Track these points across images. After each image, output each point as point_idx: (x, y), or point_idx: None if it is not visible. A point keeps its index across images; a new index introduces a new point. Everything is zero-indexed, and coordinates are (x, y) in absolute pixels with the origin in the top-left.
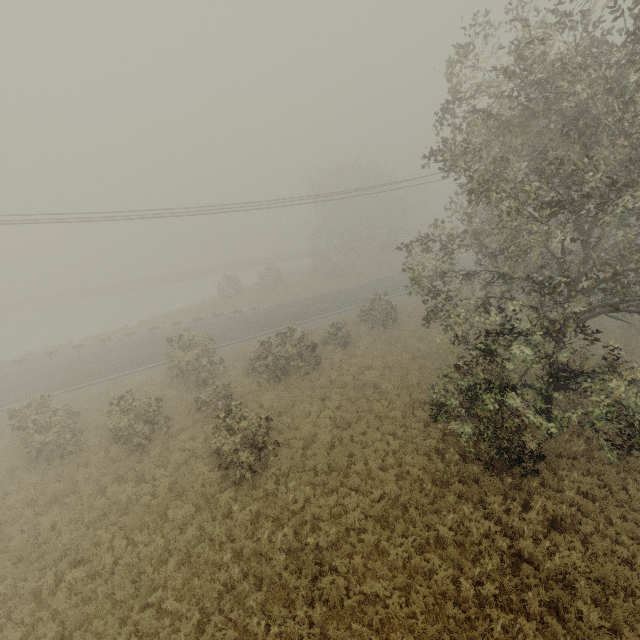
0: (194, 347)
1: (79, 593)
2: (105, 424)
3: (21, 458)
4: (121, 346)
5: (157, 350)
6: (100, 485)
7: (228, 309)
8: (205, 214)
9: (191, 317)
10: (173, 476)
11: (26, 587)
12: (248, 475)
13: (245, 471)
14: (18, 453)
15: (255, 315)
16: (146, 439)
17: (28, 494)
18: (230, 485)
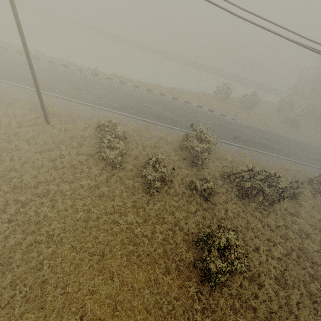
0: (205, 142)
1: (97, 286)
2: (136, 155)
3: (94, 150)
4: (155, 99)
5: (173, 116)
6: (124, 202)
7: (217, 108)
8: (320, 54)
9: (195, 102)
10: (163, 233)
11: (74, 261)
12: (214, 288)
13: (214, 284)
14: (93, 145)
15: (232, 125)
16: (156, 190)
17: (91, 181)
18: (194, 271)
